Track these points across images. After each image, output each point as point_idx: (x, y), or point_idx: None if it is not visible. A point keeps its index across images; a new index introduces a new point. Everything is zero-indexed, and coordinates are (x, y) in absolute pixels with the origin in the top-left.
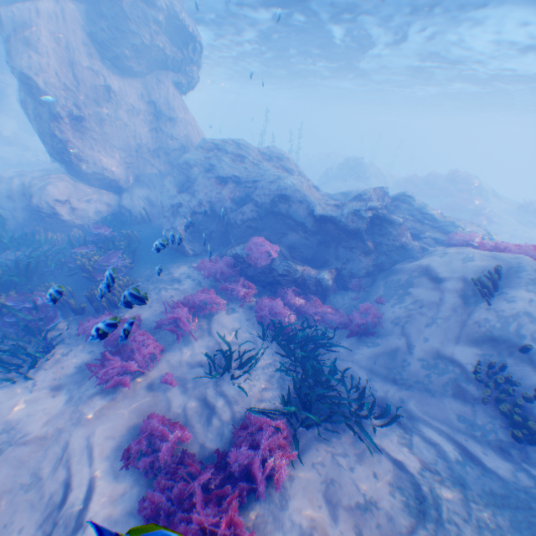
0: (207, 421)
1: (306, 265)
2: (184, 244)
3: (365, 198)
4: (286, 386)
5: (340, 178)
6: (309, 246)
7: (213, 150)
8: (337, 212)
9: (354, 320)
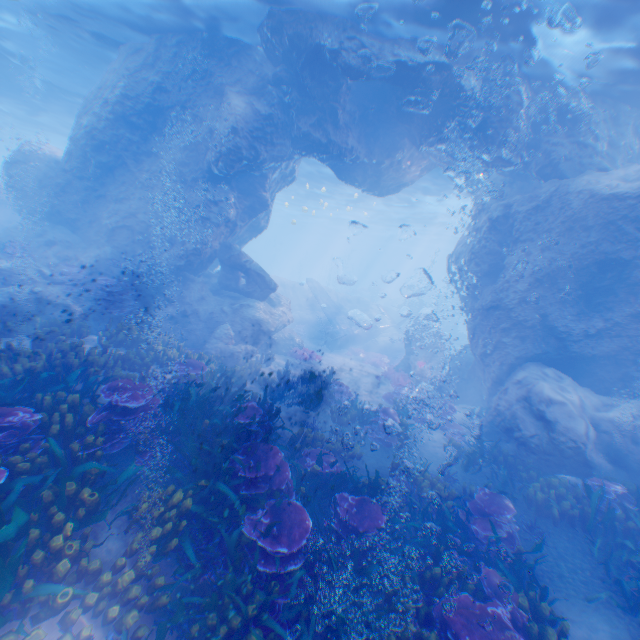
0: None
1: None
2: None
3: None
4: None
5: None
6: None
7: None
8: None
9: None
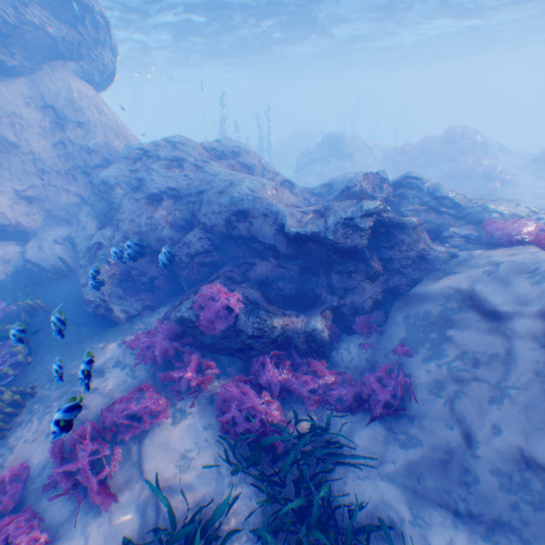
0: None
1: (287, 311)
2: (111, 306)
3: (356, 192)
4: None
5: (321, 160)
6: (288, 276)
7: (142, 158)
8: (320, 224)
9: (372, 394)
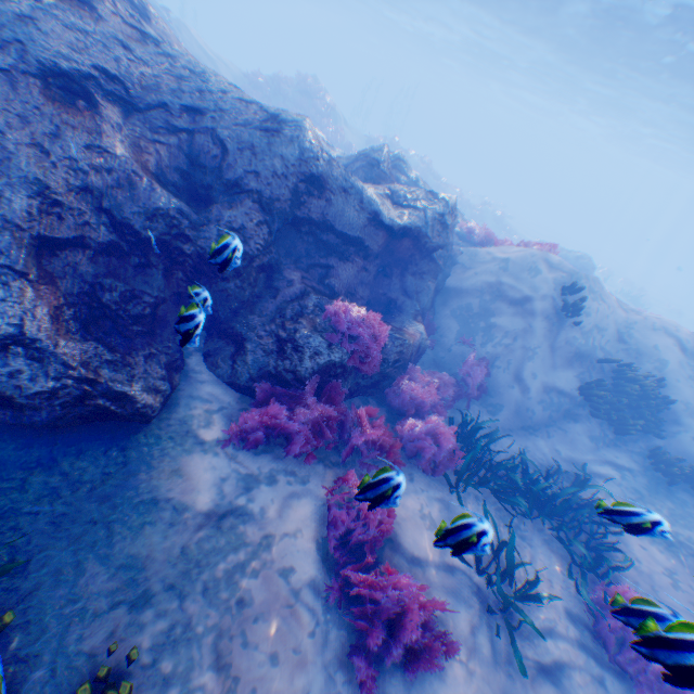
0: (587, 692)
1: (396, 326)
2: (119, 388)
3: (386, 170)
4: (558, 538)
5: None
6: (365, 281)
7: None
8: (421, 218)
9: (469, 382)
